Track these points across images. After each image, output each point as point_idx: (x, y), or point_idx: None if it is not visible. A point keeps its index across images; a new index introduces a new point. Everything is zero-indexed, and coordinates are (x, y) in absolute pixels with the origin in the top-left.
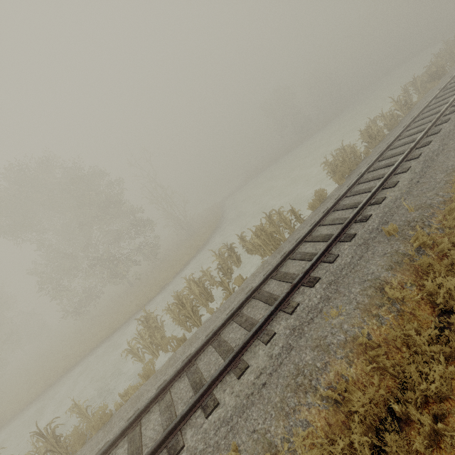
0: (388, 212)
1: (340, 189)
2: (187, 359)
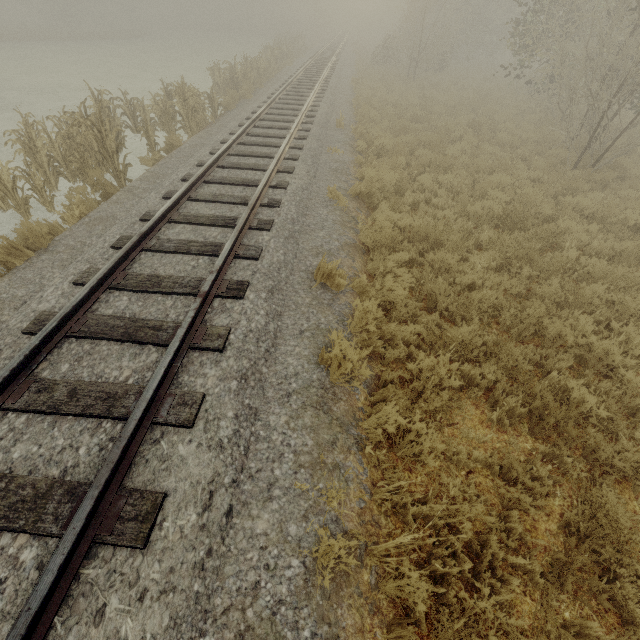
0: (326, 118)
1: (254, 100)
2: (203, 169)
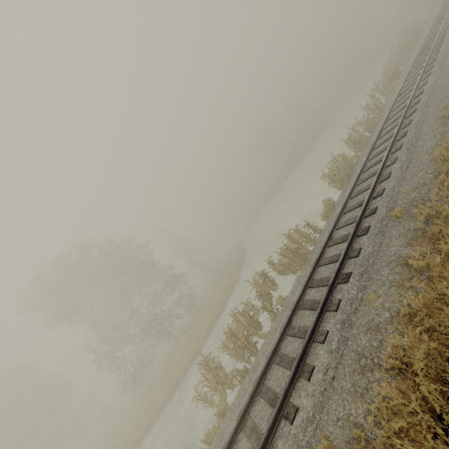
0: (391, 199)
1: (344, 194)
2: (256, 381)
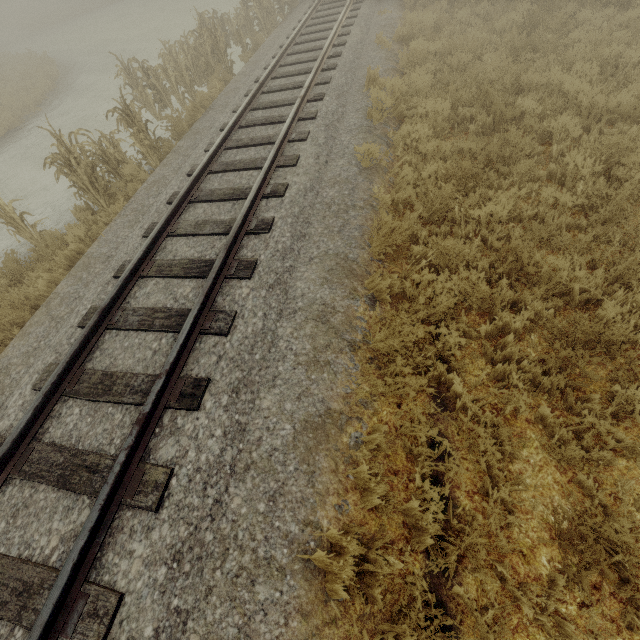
0: None
1: None
2: (286, 45)
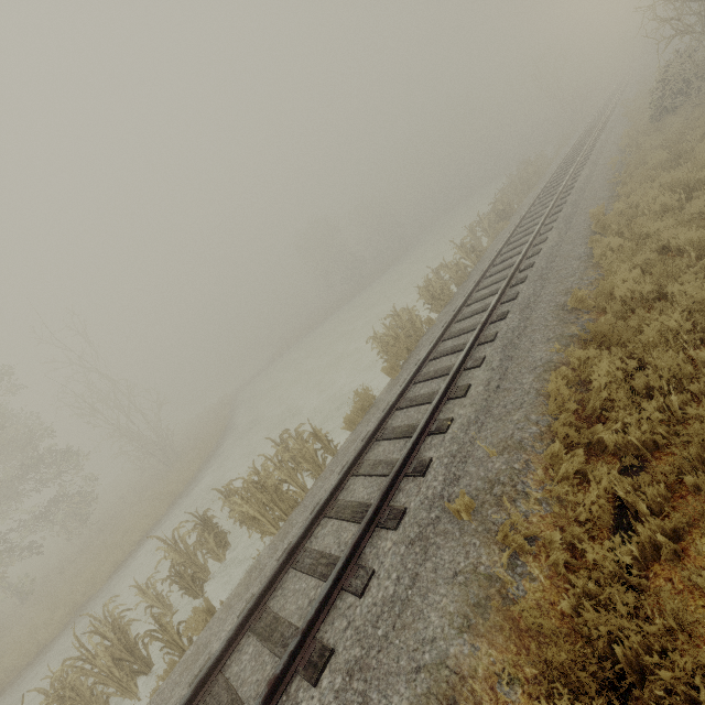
0: (458, 454)
1: (392, 388)
2: None
